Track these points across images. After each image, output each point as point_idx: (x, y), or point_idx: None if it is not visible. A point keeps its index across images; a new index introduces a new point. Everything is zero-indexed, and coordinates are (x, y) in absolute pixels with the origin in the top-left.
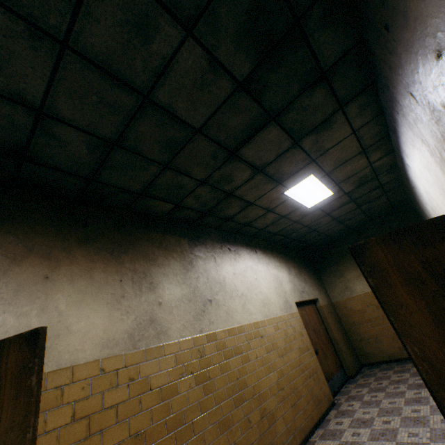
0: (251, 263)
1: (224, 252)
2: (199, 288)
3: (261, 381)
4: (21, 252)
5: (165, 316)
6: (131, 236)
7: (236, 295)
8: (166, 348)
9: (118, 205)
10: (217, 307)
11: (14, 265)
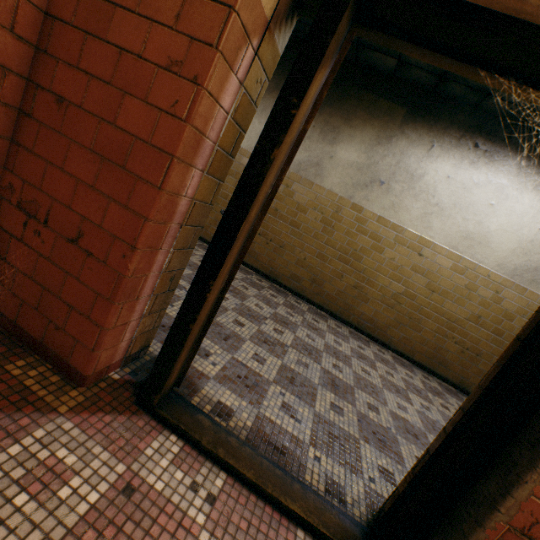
0: (506, 183)
1: (460, 145)
2: (378, 166)
3: (378, 275)
4: (272, 88)
5: (328, 167)
6: (343, 92)
7: (425, 199)
8: (315, 187)
9: (348, 57)
10: (384, 193)
11: (267, 95)
